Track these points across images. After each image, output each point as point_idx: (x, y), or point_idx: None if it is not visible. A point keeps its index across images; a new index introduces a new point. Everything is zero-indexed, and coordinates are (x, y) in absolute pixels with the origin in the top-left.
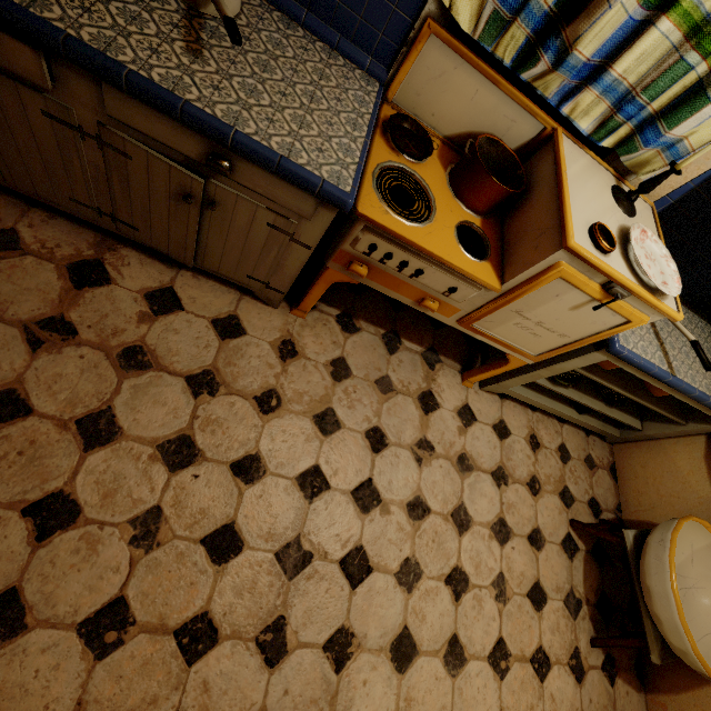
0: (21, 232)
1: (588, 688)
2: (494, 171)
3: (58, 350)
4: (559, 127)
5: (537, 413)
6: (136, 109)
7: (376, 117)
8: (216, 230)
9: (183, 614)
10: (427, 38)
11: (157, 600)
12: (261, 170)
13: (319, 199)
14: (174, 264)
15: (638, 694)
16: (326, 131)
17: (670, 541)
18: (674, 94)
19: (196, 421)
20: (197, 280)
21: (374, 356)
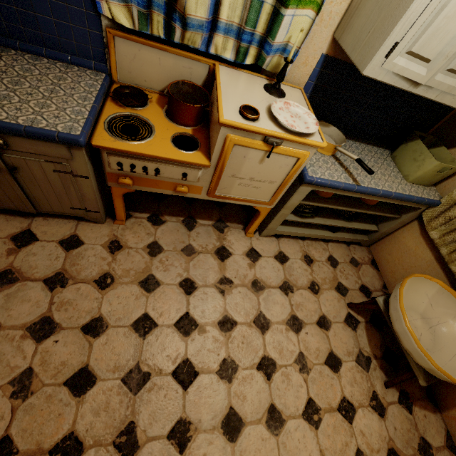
0: None
1: (390, 419)
2: (197, 100)
3: None
4: (216, 62)
5: (306, 241)
6: None
7: (103, 91)
8: (31, 185)
9: (55, 438)
10: (113, 39)
11: (34, 432)
12: (22, 138)
13: (65, 144)
14: (30, 215)
15: (434, 415)
16: (62, 106)
17: (399, 294)
18: (266, 20)
19: (53, 306)
20: (46, 221)
21: (178, 234)
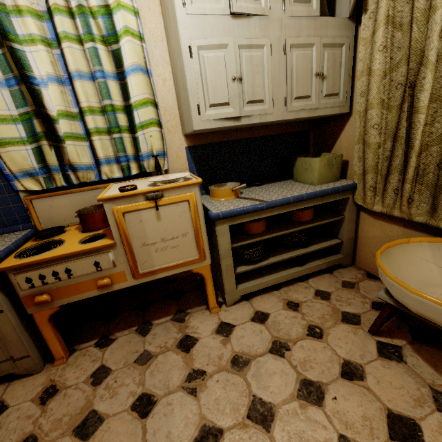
0: None
1: None
2: None
3: None
4: (112, 183)
5: (282, 289)
6: None
7: (24, 237)
8: None
9: None
10: (30, 202)
11: None
12: None
13: None
14: None
15: None
16: None
17: (379, 268)
18: (132, 146)
19: None
20: None
21: (131, 346)
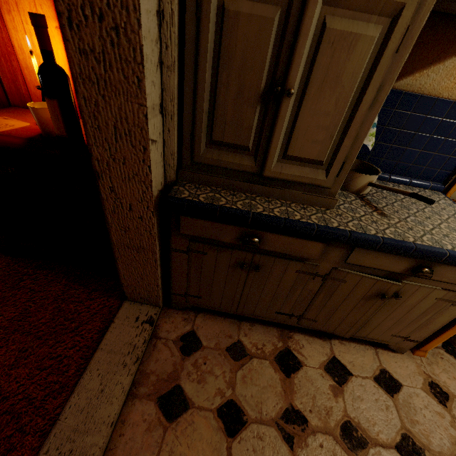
0: (243, 341)
1: None
2: None
3: (304, 442)
4: None
5: None
6: (370, 255)
7: None
8: (383, 310)
9: None
10: None
11: None
12: (454, 267)
13: None
14: (325, 337)
15: None
16: None
17: None
18: None
19: None
20: (343, 345)
21: None
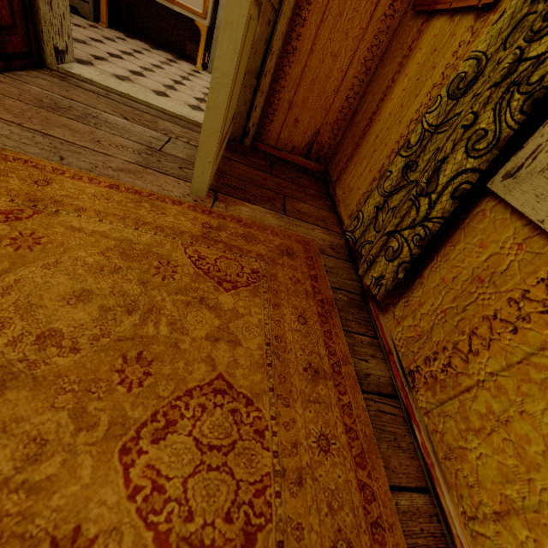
0: None
1: None
2: None
3: None
4: None
5: None
6: None
7: None
8: None
9: None
10: None
11: None
12: None
13: None
14: None
15: None
16: None
17: None
18: None
19: None
20: None
21: (143, 46)
